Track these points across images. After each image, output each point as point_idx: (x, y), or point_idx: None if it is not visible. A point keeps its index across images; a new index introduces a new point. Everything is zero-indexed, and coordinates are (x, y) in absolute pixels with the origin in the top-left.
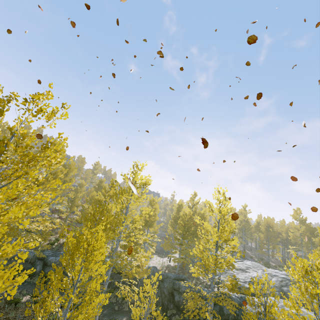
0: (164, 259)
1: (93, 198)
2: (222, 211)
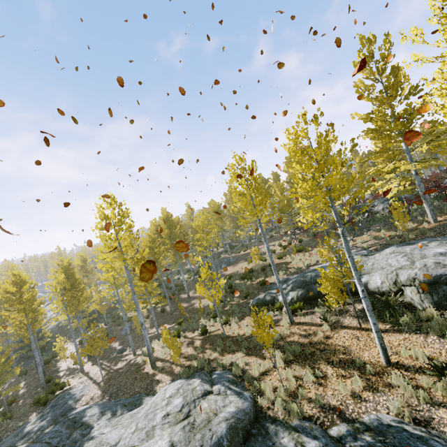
0: None
1: None
2: None
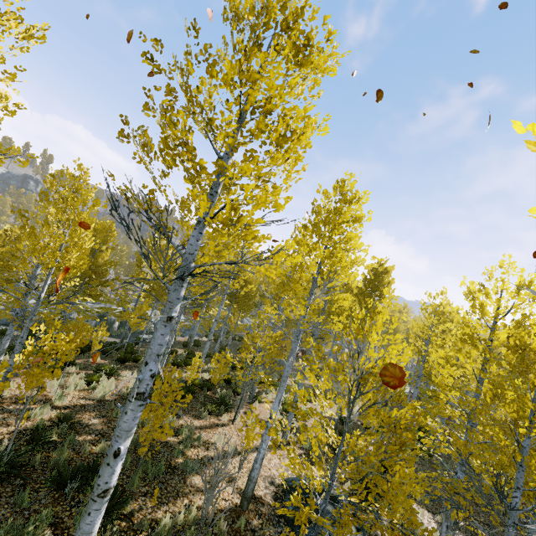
0: None
1: None
2: None
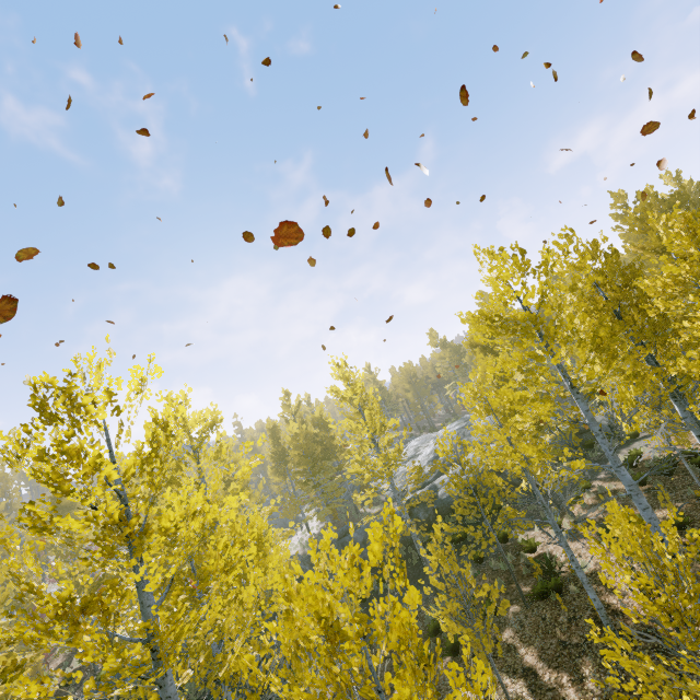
0: (296, 536)
1: (73, 540)
2: (358, 390)
